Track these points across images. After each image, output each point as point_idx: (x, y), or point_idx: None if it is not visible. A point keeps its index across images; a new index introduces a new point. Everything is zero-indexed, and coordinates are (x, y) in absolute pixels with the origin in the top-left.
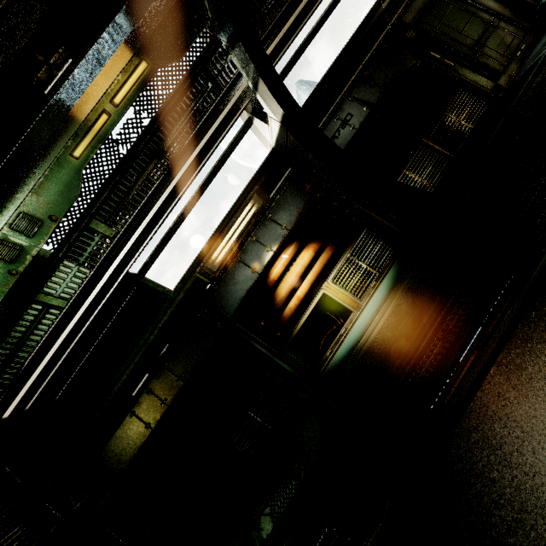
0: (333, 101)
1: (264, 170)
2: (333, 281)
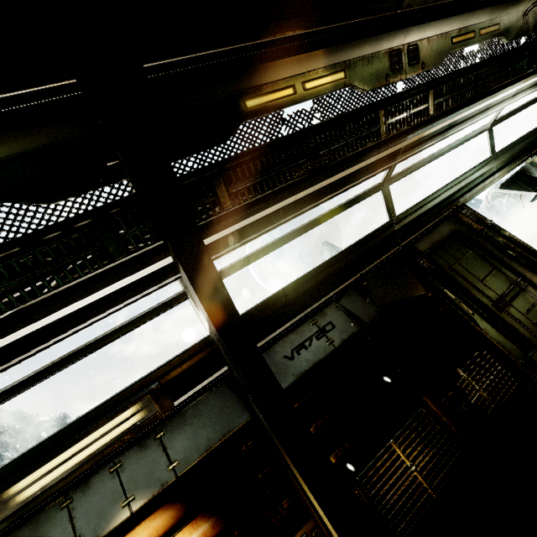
0: (314, 300)
1: (183, 361)
2: None
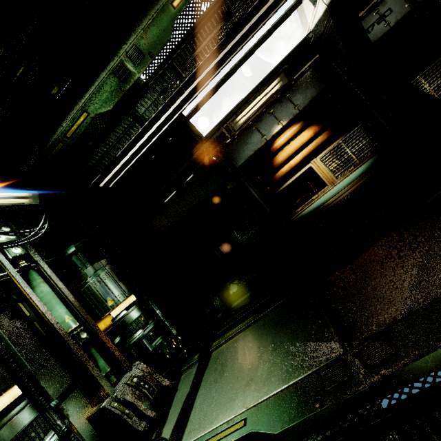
0: None
1: (297, 52)
2: (321, 159)
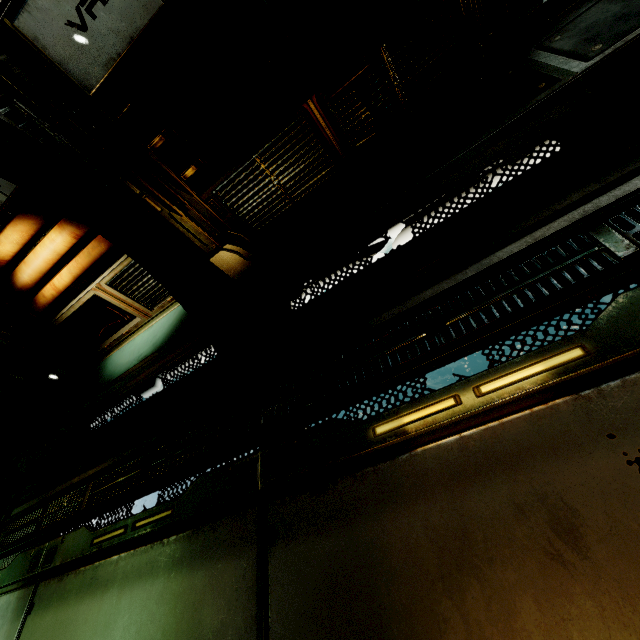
0: None
1: None
2: (111, 285)
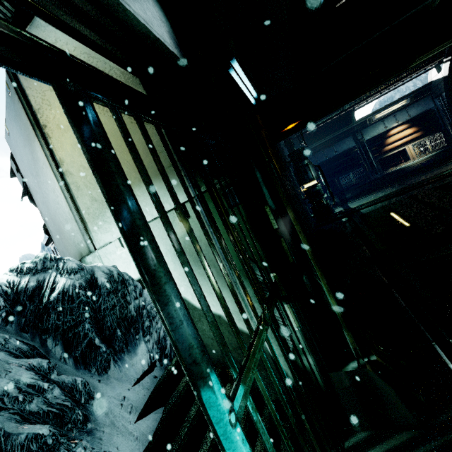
0: None
1: (420, 89)
2: (412, 146)
